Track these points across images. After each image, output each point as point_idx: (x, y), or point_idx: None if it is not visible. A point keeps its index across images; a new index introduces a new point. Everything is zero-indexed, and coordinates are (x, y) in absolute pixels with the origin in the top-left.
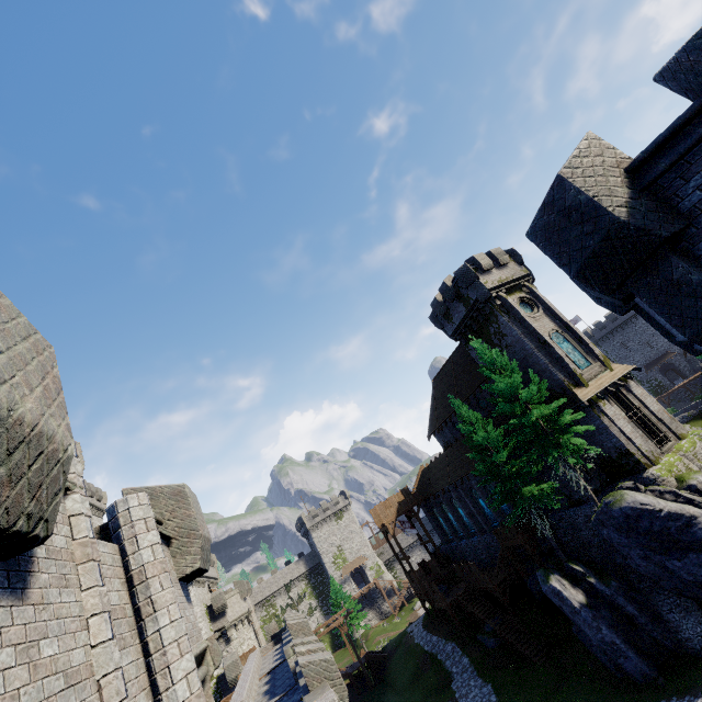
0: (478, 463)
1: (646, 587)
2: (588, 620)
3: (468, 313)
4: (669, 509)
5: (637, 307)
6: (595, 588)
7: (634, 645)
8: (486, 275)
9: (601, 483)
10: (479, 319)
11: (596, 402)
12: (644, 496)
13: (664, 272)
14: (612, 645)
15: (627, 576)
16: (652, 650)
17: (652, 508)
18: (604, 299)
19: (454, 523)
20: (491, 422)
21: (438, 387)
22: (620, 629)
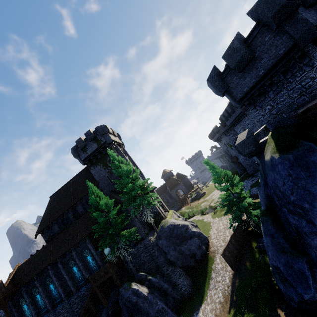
0: (100, 218)
1: (170, 271)
2: (152, 300)
3: (98, 148)
4: (182, 223)
5: (227, 91)
6: (151, 282)
7: (168, 306)
8: (110, 135)
9: (148, 230)
10: (103, 152)
11: (149, 192)
12: (174, 220)
13: (295, 17)
14: (162, 310)
15: (161, 271)
16: (174, 306)
17: (177, 224)
18: (218, 87)
19: (40, 303)
20: (107, 198)
21: (55, 199)
22: (163, 299)
